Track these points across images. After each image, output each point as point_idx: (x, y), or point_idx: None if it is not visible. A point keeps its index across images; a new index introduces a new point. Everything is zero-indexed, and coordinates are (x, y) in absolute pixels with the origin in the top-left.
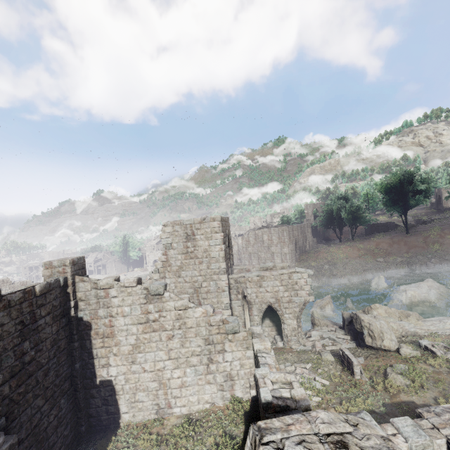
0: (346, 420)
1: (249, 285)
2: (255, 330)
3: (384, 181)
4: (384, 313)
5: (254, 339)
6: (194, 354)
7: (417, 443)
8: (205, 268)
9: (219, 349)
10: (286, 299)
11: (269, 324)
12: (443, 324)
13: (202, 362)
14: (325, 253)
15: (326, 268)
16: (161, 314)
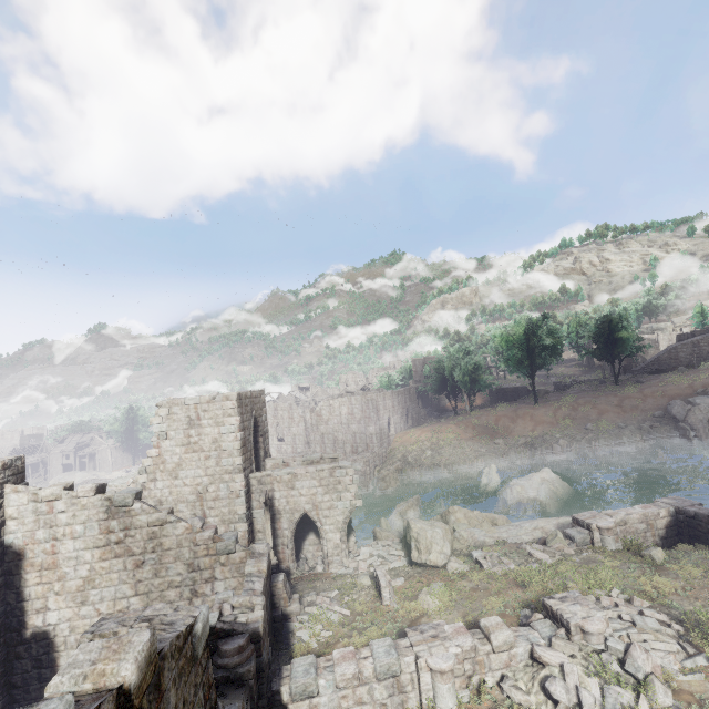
0: (175, 608)
1: (278, 486)
2: (258, 549)
3: (504, 332)
4: (464, 518)
5: (250, 560)
6: (172, 585)
7: (382, 662)
8: (214, 466)
9: (206, 577)
10: (326, 505)
11: (315, 541)
12: (518, 529)
13: (183, 596)
14: (429, 432)
15: (427, 454)
16: (128, 533)
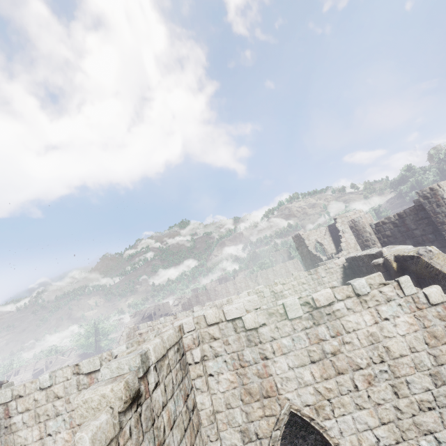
0: None
1: None
2: None
3: None
4: None
5: None
6: None
7: None
8: None
9: None
10: None
11: None
12: None
13: None
14: None
15: None
16: None
